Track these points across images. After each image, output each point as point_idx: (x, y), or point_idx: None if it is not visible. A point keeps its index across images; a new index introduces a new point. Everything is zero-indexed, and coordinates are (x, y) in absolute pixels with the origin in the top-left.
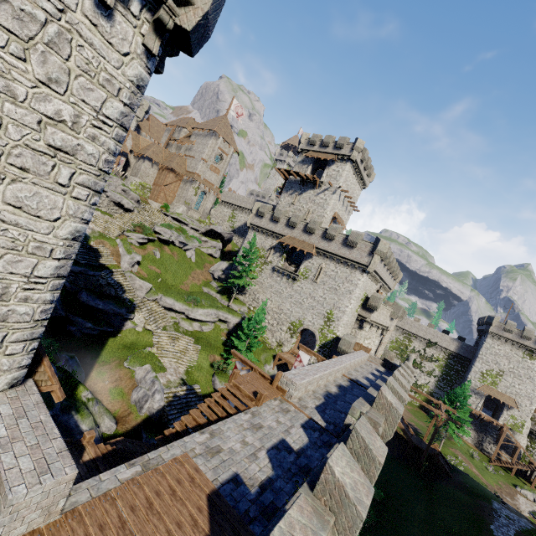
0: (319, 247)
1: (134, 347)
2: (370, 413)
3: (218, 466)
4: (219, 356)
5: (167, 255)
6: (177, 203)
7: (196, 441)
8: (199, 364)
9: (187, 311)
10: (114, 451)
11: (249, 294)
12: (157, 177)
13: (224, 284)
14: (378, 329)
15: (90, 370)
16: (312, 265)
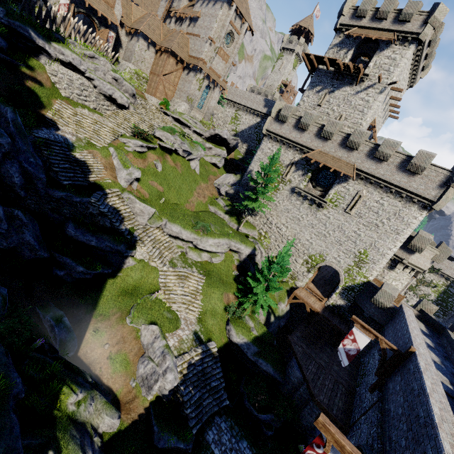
0: (361, 169)
1: (137, 291)
2: None
3: None
4: (231, 295)
5: (170, 166)
6: (177, 99)
7: None
8: (212, 309)
9: (195, 241)
10: None
11: (259, 216)
12: (155, 63)
13: (230, 201)
14: (412, 271)
15: (85, 329)
16: (347, 190)
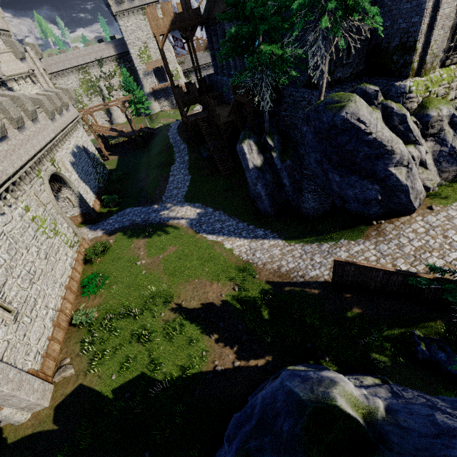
0: None
1: None
2: None
3: None
4: None
5: None
6: None
7: None
8: None
9: None
10: None
11: None
12: None
13: None
14: (25, 79)
15: None
16: None
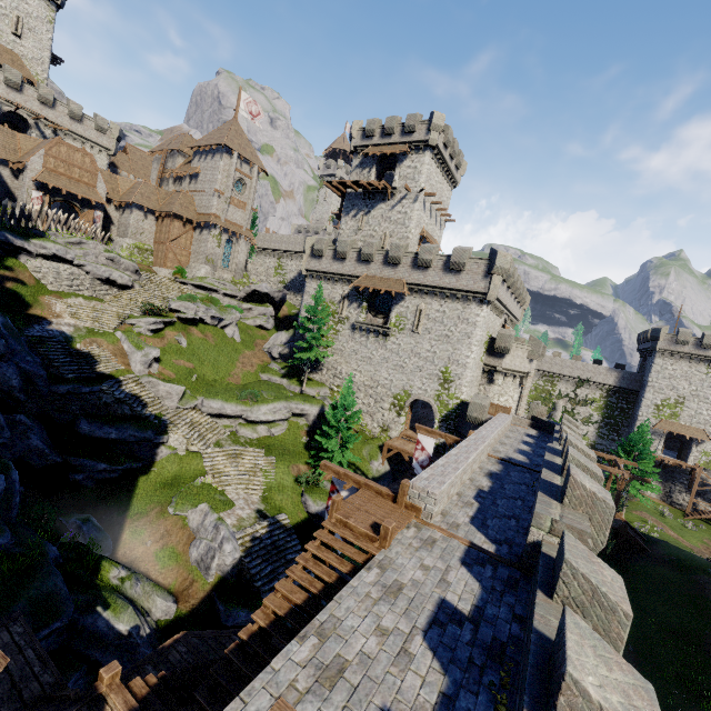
0: (411, 282)
1: (178, 481)
2: (566, 517)
3: (346, 705)
4: (304, 465)
5: (198, 339)
6: (195, 263)
7: (295, 662)
8: (279, 484)
9: (244, 413)
10: (163, 681)
11: (326, 369)
12: (157, 231)
13: (288, 363)
14: (515, 378)
15: (119, 532)
16: (407, 309)
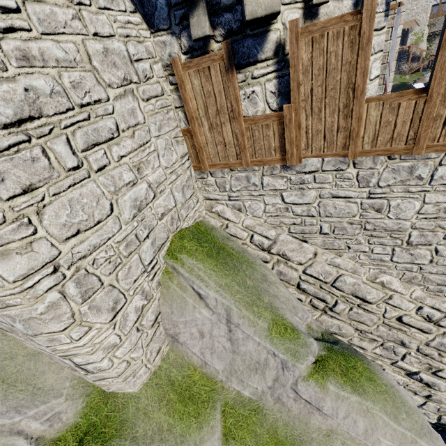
0: None
1: None
2: None
3: None
4: None
5: None
6: None
7: None
8: None
9: None
10: None
11: None
12: None
13: None
14: None
15: None
16: None
